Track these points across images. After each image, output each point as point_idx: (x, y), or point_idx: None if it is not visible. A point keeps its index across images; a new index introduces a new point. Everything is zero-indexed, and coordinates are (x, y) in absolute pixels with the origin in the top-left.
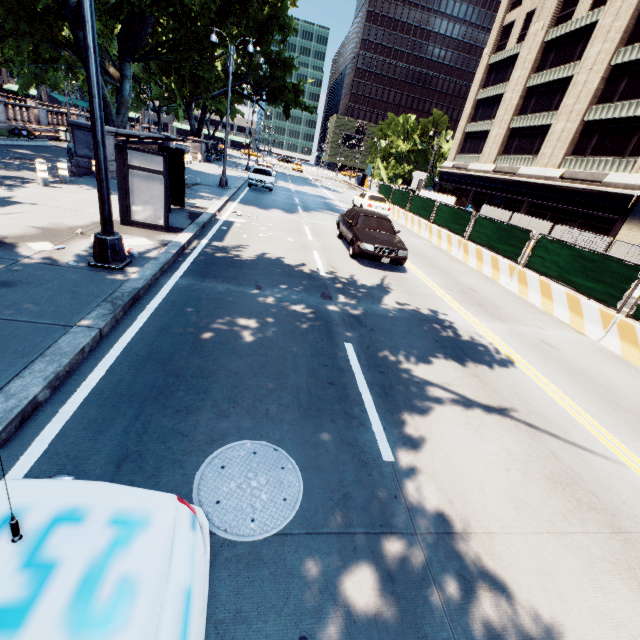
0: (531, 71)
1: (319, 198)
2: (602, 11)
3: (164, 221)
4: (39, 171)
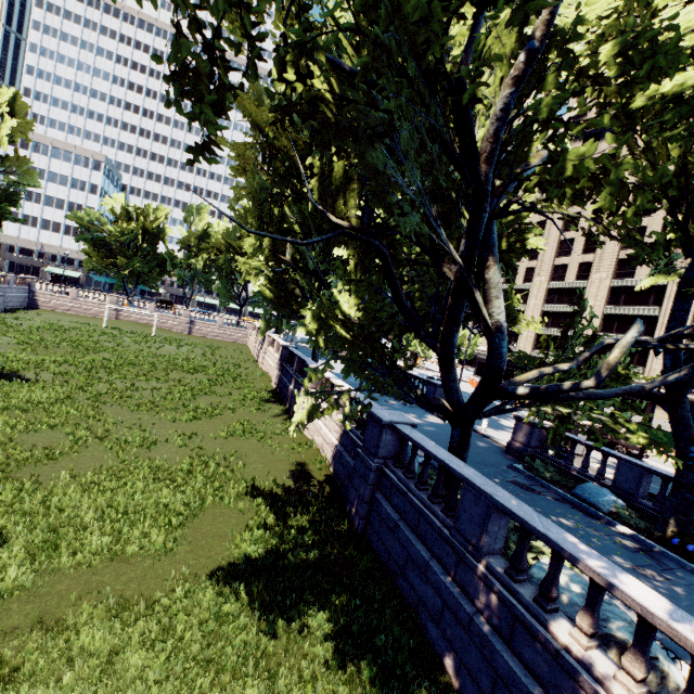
0: (543, 302)
1: (466, 394)
2: (586, 283)
3: (583, 452)
4: (485, 425)
